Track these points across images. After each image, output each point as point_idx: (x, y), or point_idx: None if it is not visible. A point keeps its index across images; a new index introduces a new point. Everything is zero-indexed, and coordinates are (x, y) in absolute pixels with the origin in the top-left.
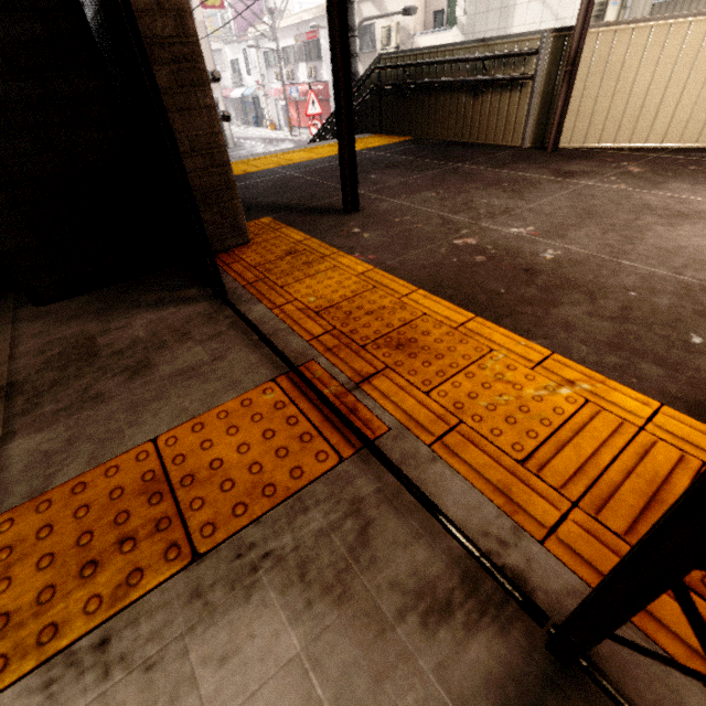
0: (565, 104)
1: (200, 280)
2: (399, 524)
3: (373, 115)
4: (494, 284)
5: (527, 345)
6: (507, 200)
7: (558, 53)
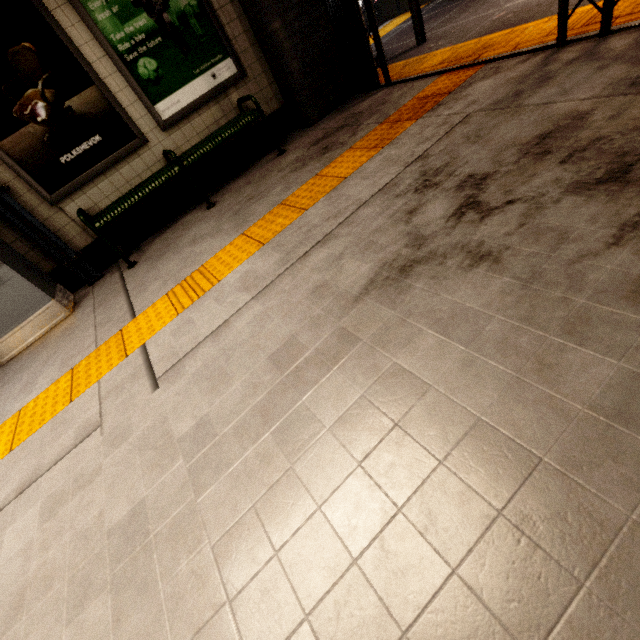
0: None
1: (373, 89)
2: (507, 62)
3: (390, 3)
4: (521, 17)
5: (542, 20)
6: None
7: None
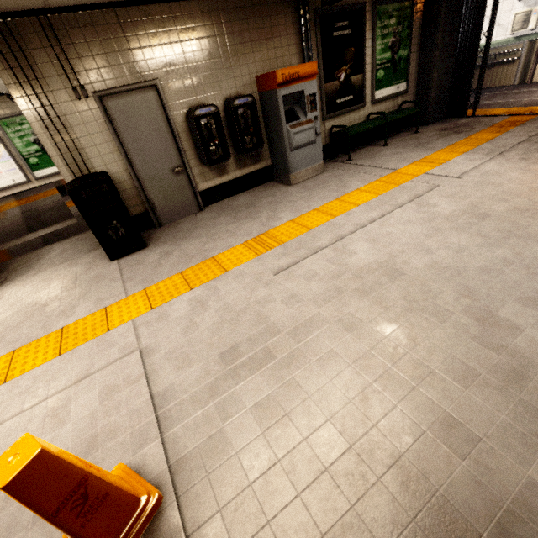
0: (535, 66)
1: (462, 117)
2: None
3: None
4: None
5: None
6: (528, 95)
7: (530, 48)
